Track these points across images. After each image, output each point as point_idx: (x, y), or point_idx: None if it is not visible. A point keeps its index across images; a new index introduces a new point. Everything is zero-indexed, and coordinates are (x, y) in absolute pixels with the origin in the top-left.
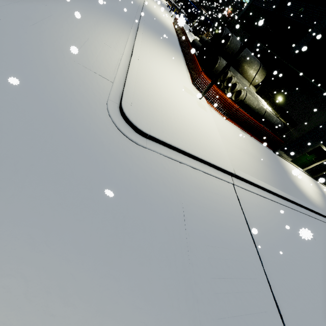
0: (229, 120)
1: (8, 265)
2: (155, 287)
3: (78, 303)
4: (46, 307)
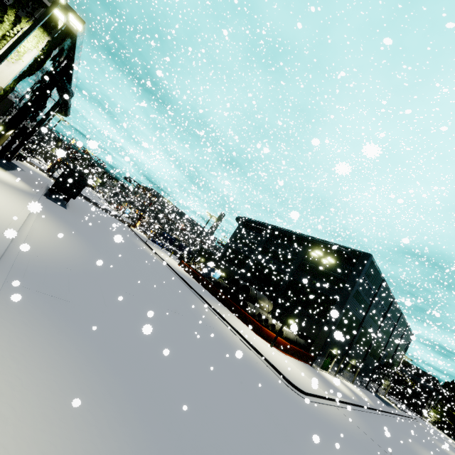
0: (287, 354)
1: None
2: None
3: None
4: None
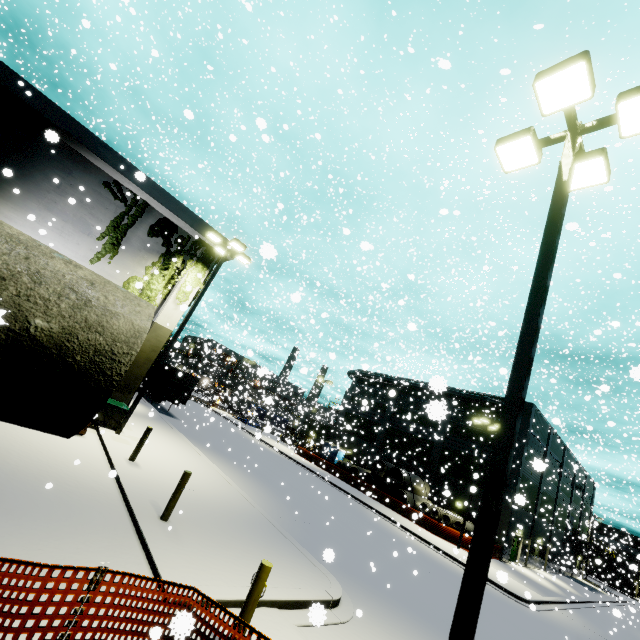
0: None
1: None
2: None
3: None
4: None
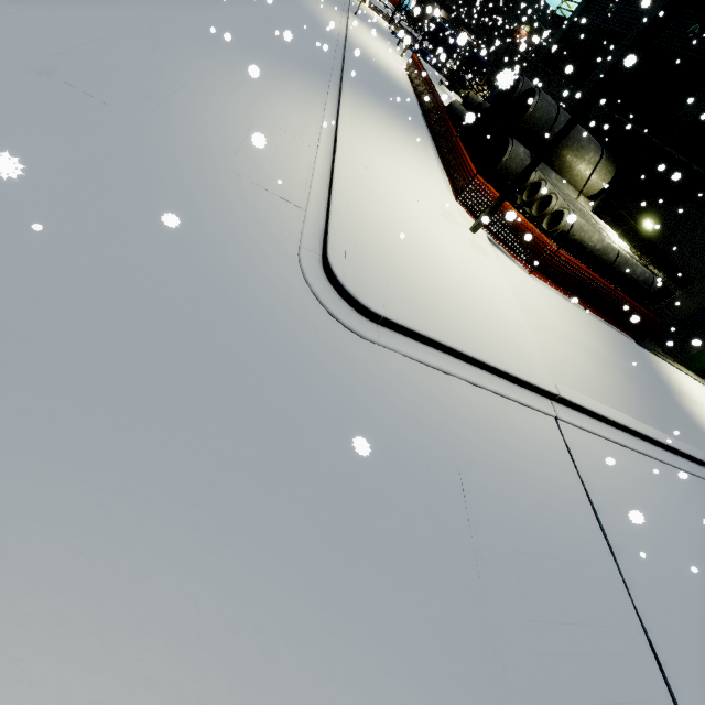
0: (538, 276)
1: (167, 577)
2: (420, 634)
3: (287, 658)
4: (234, 661)
